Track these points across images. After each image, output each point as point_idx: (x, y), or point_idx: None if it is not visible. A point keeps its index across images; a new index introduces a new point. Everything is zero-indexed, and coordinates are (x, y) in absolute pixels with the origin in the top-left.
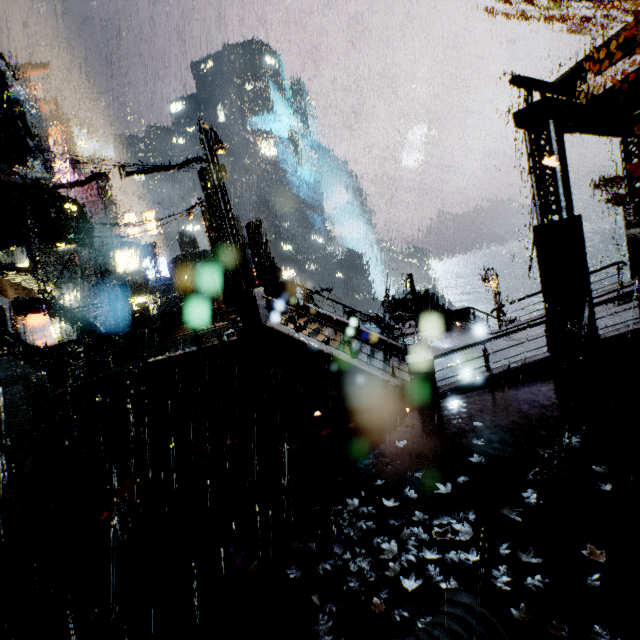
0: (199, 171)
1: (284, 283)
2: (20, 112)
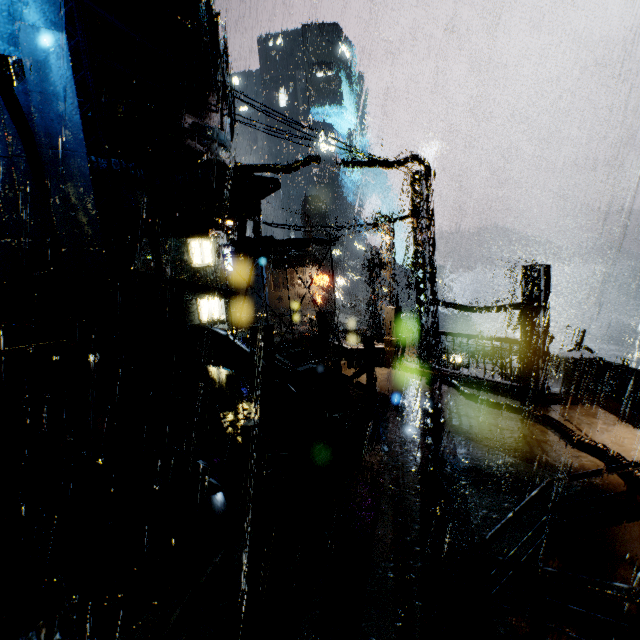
0: (414, 173)
1: (582, 361)
2: (226, 49)
